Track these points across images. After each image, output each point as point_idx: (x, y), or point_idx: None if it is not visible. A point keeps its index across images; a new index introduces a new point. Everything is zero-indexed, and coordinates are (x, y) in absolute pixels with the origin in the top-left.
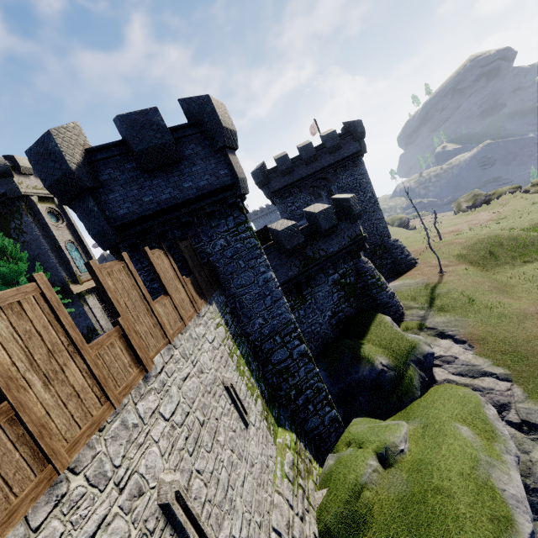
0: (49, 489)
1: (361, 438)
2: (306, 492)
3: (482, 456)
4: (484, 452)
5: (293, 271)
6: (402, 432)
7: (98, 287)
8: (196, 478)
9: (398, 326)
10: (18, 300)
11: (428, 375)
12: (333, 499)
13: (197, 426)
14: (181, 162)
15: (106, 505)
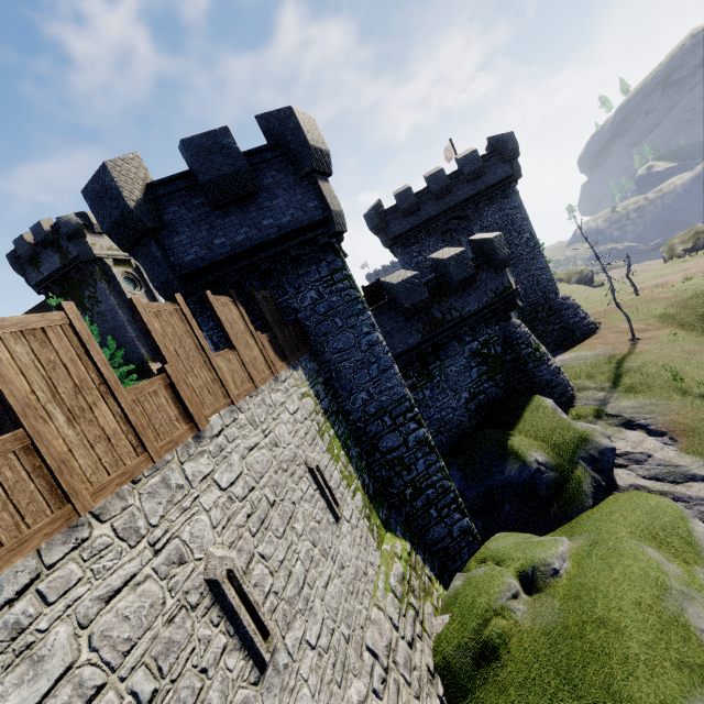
0: (67, 530)
1: (500, 555)
2: (420, 614)
3: (674, 583)
4: (679, 580)
5: (415, 337)
6: (559, 549)
7: (142, 328)
8: (258, 563)
9: (563, 412)
10: (42, 327)
11: (605, 478)
12: (456, 627)
13: (264, 505)
14: (259, 194)
15: (136, 563)
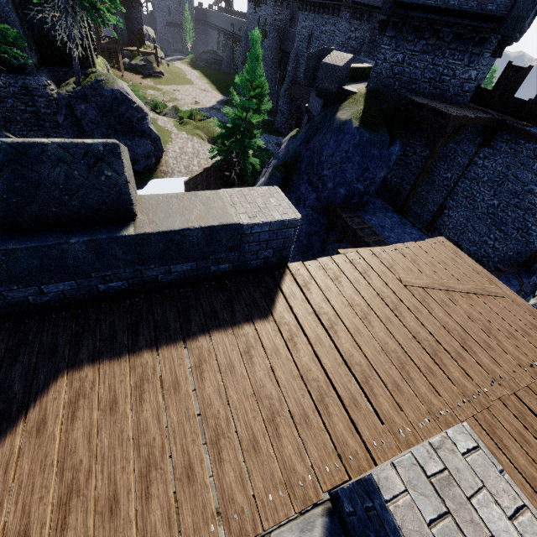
0: None
1: None
2: None
3: None
4: None
5: None
6: None
7: None
8: None
9: None
10: None
11: None
12: None
13: None
14: None
15: None
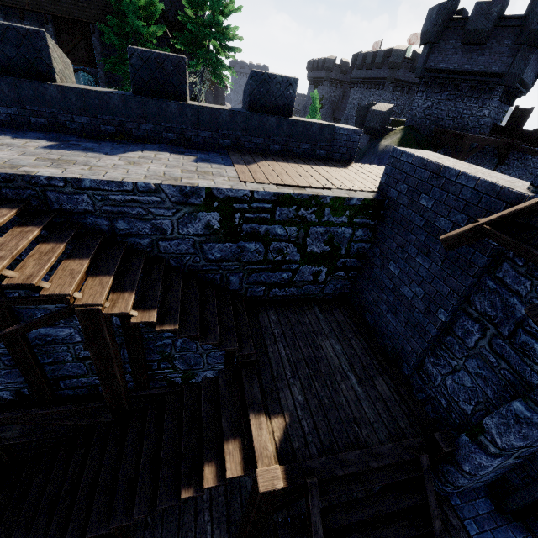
0: None
1: None
2: None
3: None
4: None
5: None
6: None
7: None
8: None
9: None
10: None
11: None
12: None
13: None
14: None
15: None
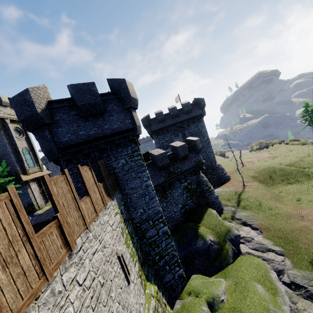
0: None
1: (197, 290)
2: None
3: (270, 306)
4: (272, 304)
5: (162, 179)
6: (222, 287)
7: (47, 192)
8: None
9: (220, 216)
10: None
11: (237, 248)
12: None
13: (99, 287)
14: (104, 113)
15: None
